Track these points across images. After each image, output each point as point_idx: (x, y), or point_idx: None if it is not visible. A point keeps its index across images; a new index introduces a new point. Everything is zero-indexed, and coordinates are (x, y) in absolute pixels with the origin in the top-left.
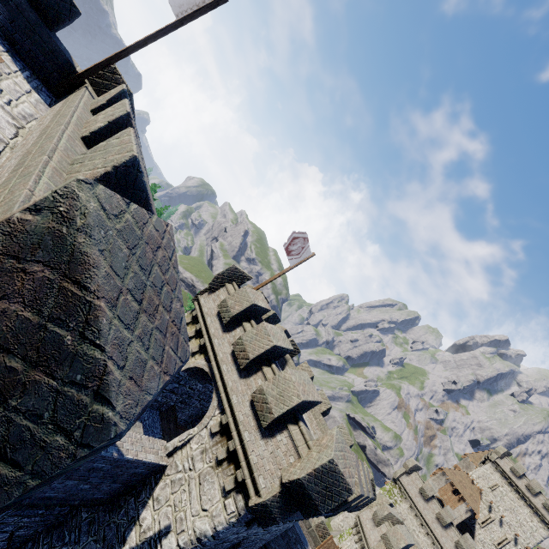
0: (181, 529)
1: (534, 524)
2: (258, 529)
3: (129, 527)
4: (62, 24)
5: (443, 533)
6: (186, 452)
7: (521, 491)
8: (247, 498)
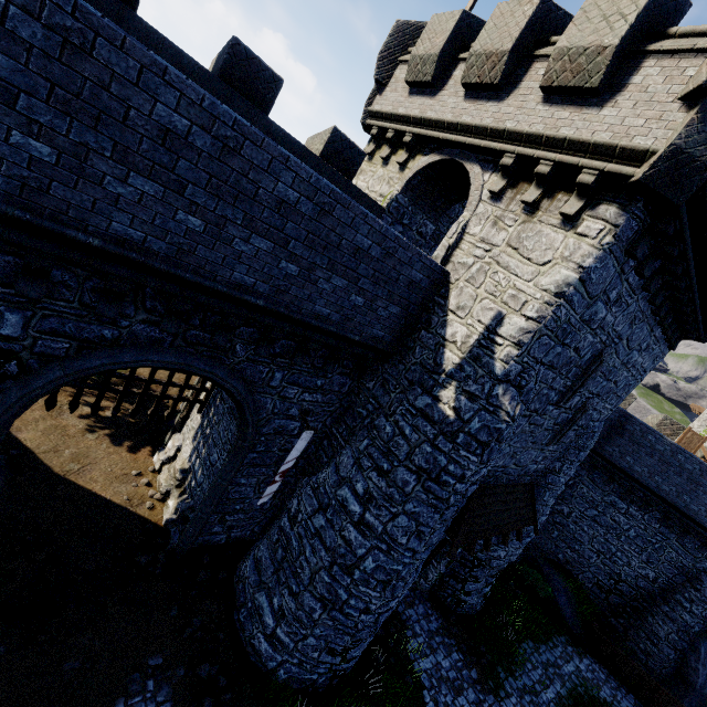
0: (520, 304)
1: None
2: (624, 326)
3: (439, 354)
4: None
5: None
6: (468, 244)
7: None
8: (618, 199)
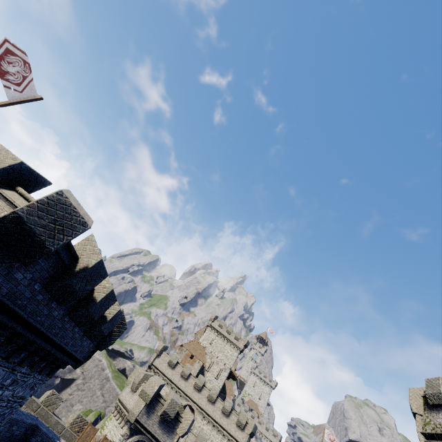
0: None
1: (232, 352)
2: None
3: None
4: None
5: (186, 383)
6: None
7: (224, 336)
8: None
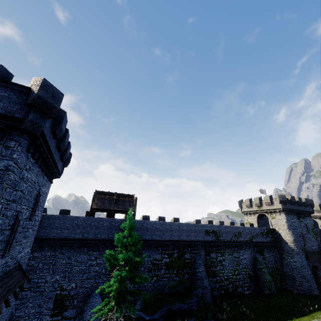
0: None
1: None
2: None
3: None
4: None
5: None
6: None
7: None
8: None
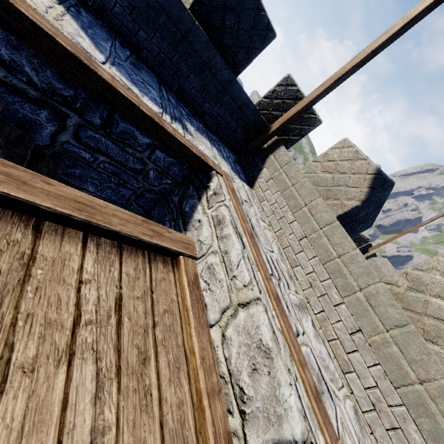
0: None
1: None
2: None
3: None
4: (249, 62)
5: None
6: None
7: None
8: None
